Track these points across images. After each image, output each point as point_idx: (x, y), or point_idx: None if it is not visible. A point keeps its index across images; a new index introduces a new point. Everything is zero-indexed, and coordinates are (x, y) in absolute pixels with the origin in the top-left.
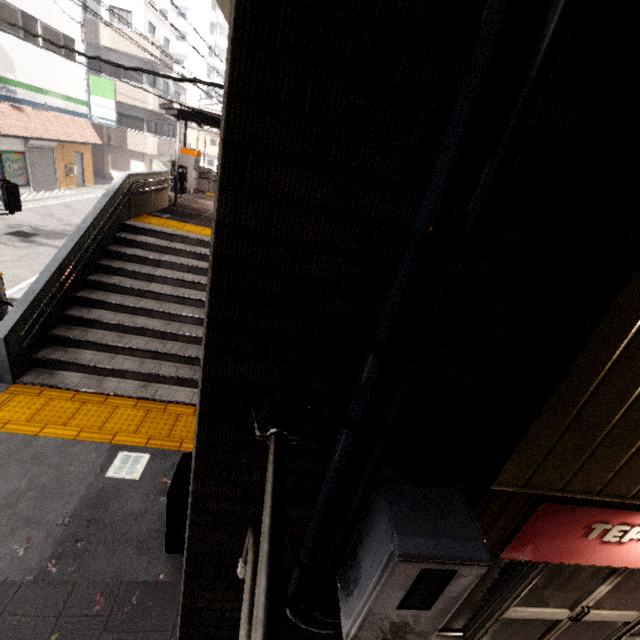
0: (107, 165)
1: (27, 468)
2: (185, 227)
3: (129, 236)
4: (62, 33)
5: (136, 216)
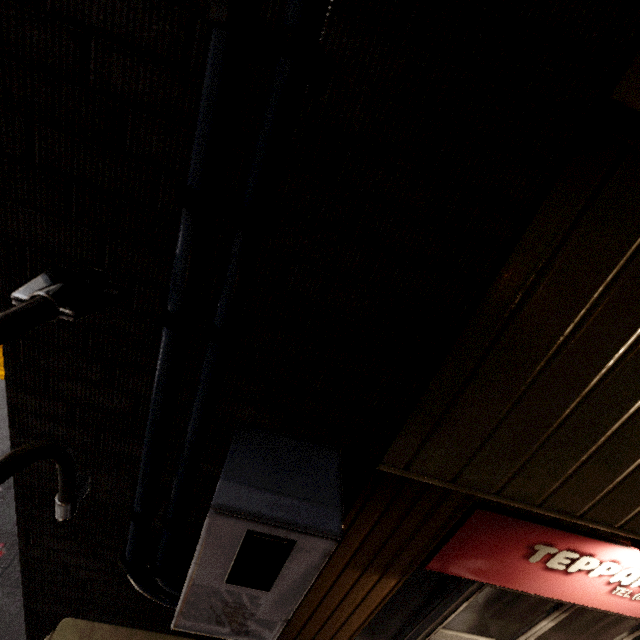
0: None
1: None
2: None
3: None
4: None
5: None
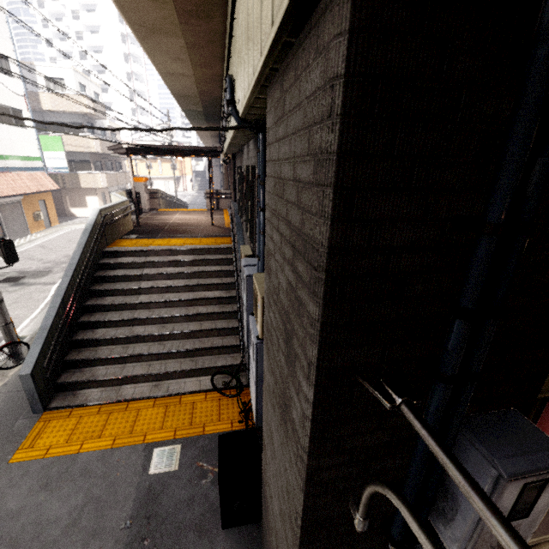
0: (66, 205)
1: (79, 484)
2: (154, 242)
3: (110, 260)
4: (10, 107)
5: (111, 242)
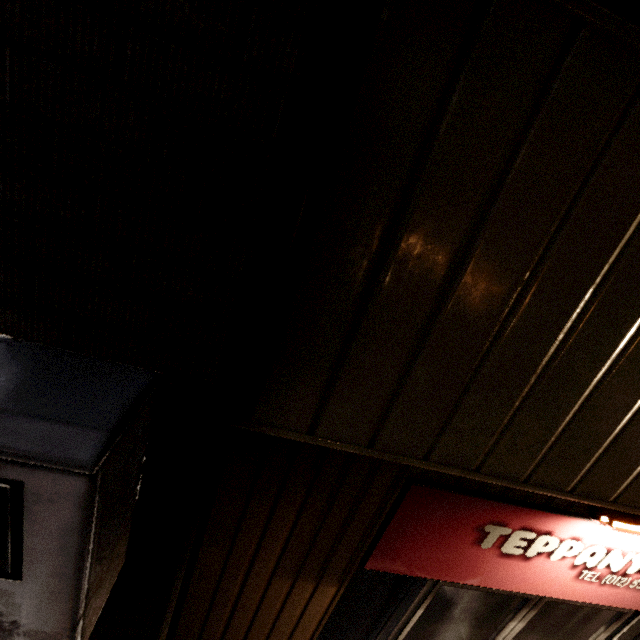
0: None
1: None
2: None
3: None
4: None
5: None
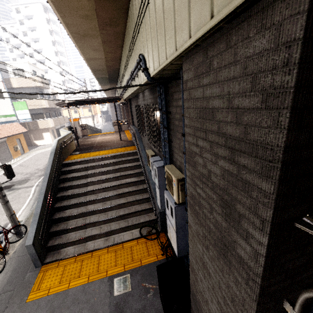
0: (31, 139)
1: (72, 309)
2: (90, 154)
3: (67, 168)
4: None
5: (66, 158)
